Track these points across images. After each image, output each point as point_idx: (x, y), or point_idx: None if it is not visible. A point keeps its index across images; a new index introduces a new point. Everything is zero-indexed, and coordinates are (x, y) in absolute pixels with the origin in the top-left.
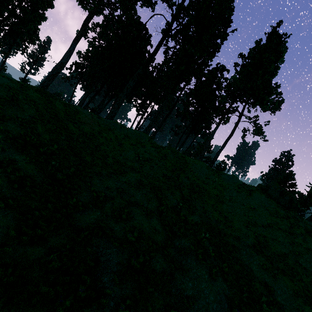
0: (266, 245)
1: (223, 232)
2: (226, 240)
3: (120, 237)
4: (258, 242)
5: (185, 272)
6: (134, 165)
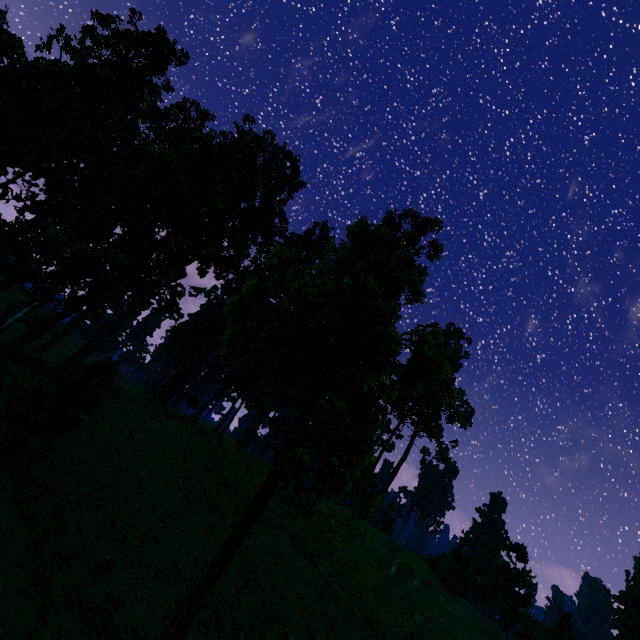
0: (421, 637)
1: (376, 617)
2: (378, 627)
3: (290, 600)
4: (412, 632)
5: (338, 638)
6: (283, 522)
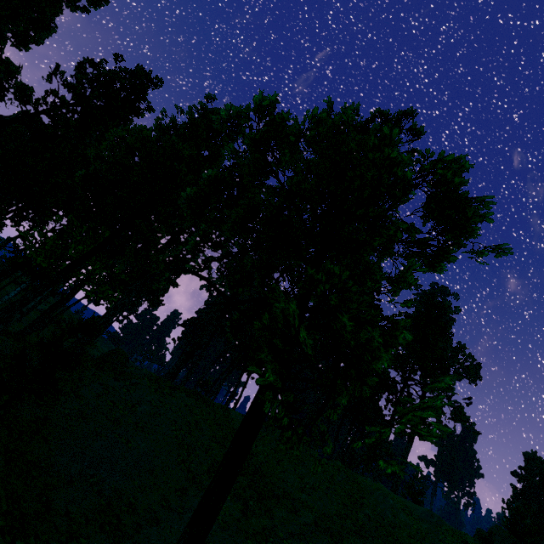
0: None
1: None
2: None
3: None
4: None
5: None
6: (302, 496)
